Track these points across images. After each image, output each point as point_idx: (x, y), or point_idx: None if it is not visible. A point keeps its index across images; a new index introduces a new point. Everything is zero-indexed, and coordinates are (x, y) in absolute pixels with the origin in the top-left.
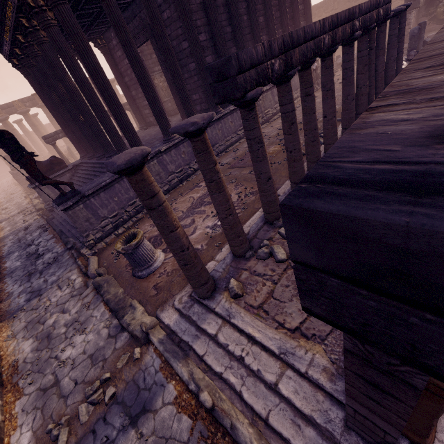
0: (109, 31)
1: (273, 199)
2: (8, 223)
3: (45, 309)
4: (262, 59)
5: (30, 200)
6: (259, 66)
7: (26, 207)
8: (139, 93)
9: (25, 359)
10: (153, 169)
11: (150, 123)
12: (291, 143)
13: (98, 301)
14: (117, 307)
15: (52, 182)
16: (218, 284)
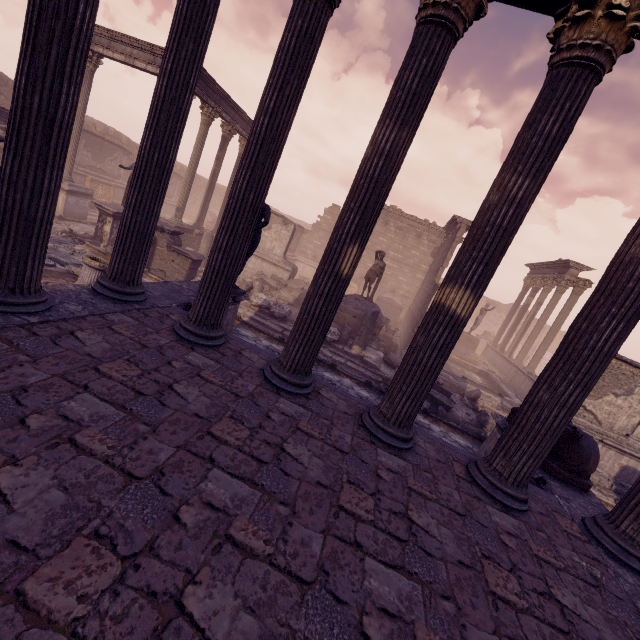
0: None
1: None
2: None
3: None
4: None
5: None
6: None
7: None
8: None
9: None
10: None
11: None
12: None
13: None
14: None
15: None
16: None
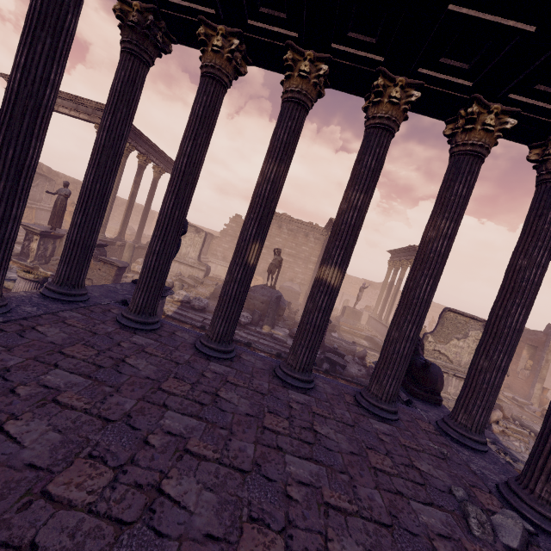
0: None
1: None
2: None
3: None
4: None
5: None
6: None
7: None
8: None
9: None
10: None
11: None
12: None
13: None
14: None
15: None
16: None
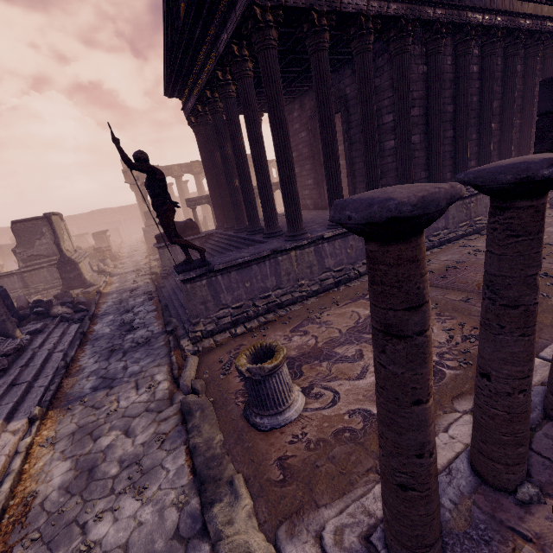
0: (294, 103)
1: None
2: (119, 279)
3: (107, 415)
4: None
5: (148, 261)
6: None
7: (143, 266)
8: (304, 170)
9: (45, 499)
10: (306, 258)
11: (305, 206)
12: None
13: (179, 439)
14: (206, 472)
15: (183, 243)
16: (448, 549)
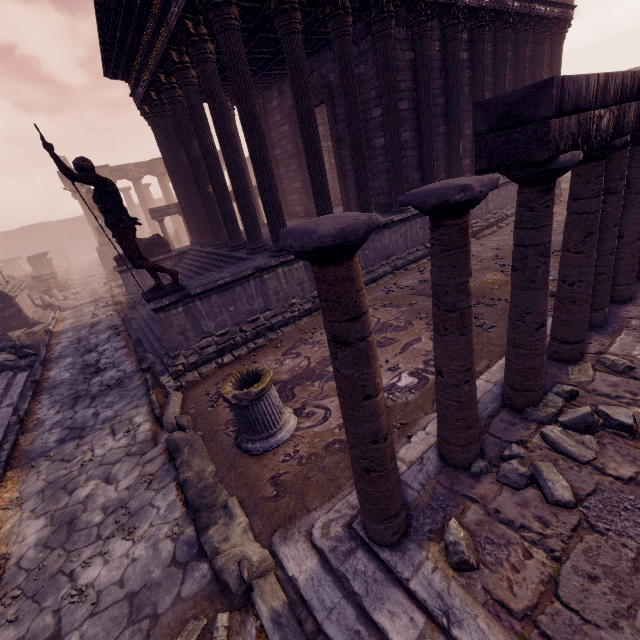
0: (272, 89)
1: (538, 365)
2: (73, 314)
3: (81, 466)
4: (590, 102)
5: (109, 288)
6: (582, 114)
7: (102, 296)
8: (291, 171)
9: (20, 559)
10: (295, 275)
11: (295, 214)
12: (576, 268)
13: (167, 477)
14: (199, 502)
15: (149, 266)
16: (414, 519)
